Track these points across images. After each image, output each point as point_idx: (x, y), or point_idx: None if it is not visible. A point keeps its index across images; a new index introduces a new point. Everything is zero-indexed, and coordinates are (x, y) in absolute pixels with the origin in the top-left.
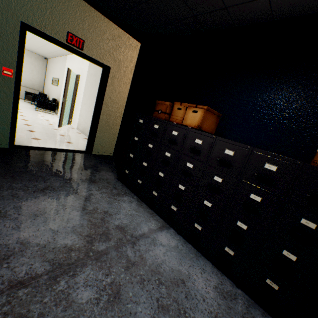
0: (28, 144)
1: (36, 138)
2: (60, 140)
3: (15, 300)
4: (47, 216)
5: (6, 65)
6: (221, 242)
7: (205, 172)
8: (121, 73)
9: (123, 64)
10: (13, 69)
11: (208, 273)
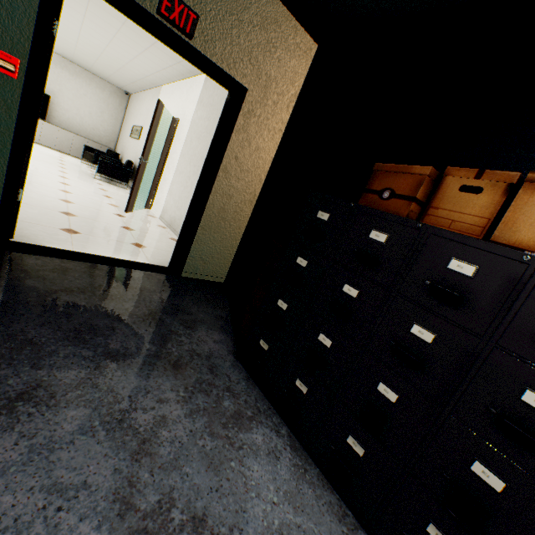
0: (45, 243)
1: (70, 229)
2: (121, 238)
3: None
4: None
5: (5, 46)
6: None
7: None
8: (267, 106)
9: (274, 87)
10: (22, 58)
11: None
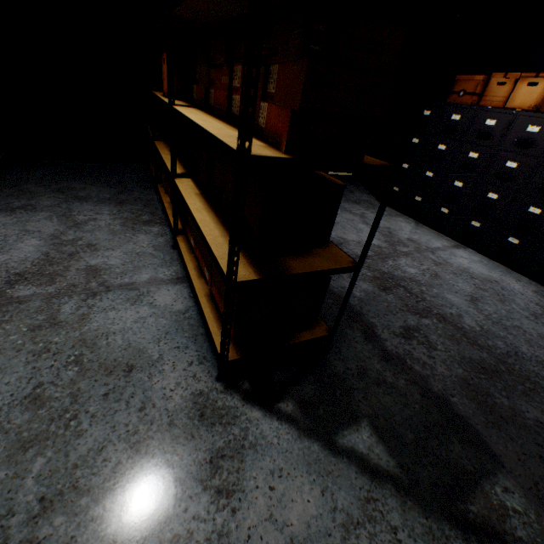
0: None
1: None
2: None
3: (367, 263)
4: (342, 225)
5: None
6: None
7: (537, 170)
8: None
9: None
10: None
11: (524, 283)
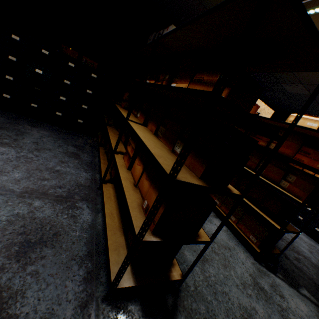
0: None
1: None
2: None
3: None
4: None
5: None
6: None
7: None
8: None
9: None
10: None
11: None
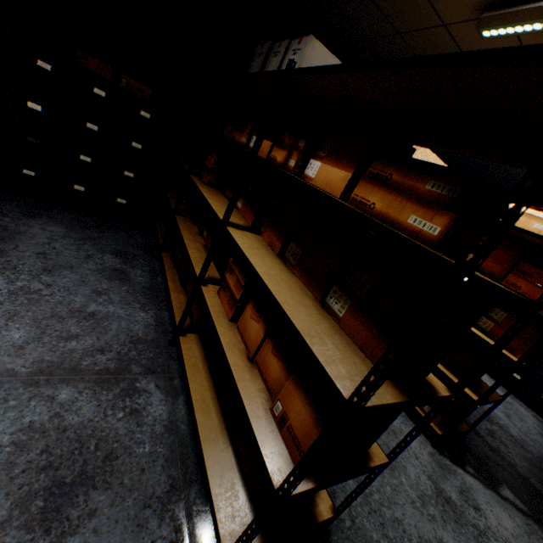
0: None
1: None
2: None
3: None
4: None
5: None
6: (539, 391)
7: None
8: None
9: None
10: None
11: (524, 407)
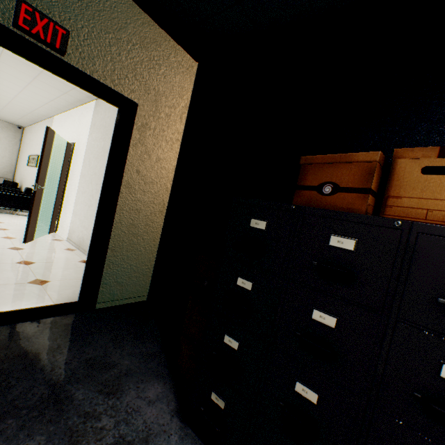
0: None
1: None
2: (14, 279)
3: None
4: None
5: None
6: None
7: None
8: (161, 118)
9: (165, 101)
10: None
11: None
